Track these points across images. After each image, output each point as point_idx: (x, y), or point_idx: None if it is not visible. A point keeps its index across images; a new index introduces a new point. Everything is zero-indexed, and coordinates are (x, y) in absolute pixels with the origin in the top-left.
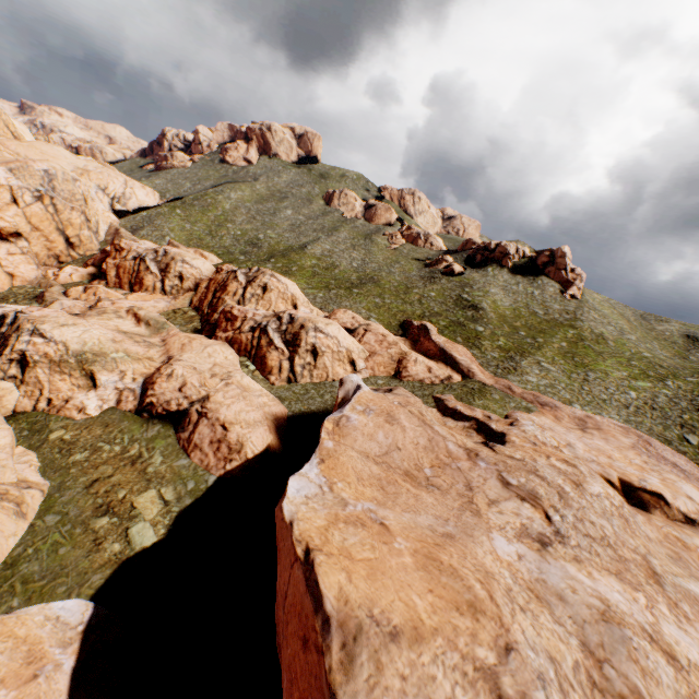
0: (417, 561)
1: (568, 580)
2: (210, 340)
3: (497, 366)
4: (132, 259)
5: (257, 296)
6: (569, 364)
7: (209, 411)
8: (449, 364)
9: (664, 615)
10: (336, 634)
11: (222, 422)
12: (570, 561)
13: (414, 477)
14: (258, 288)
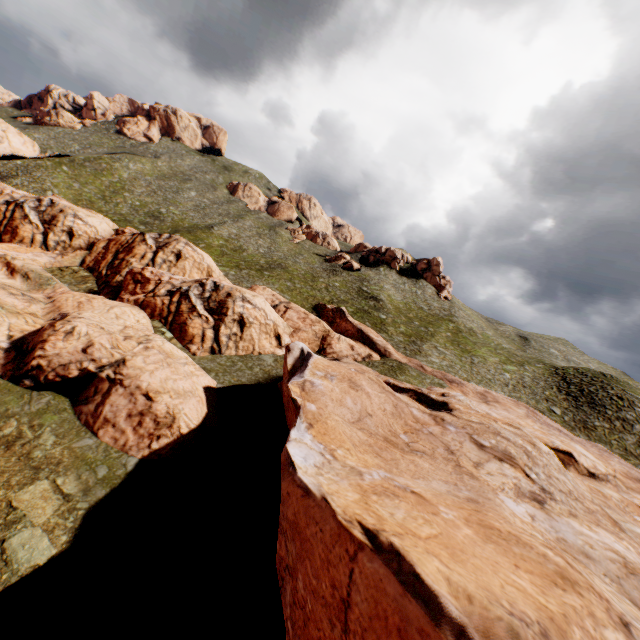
0: (478, 532)
1: (580, 536)
2: (114, 301)
3: (405, 348)
4: (4, 203)
5: (169, 262)
6: (457, 349)
7: (125, 377)
8: (367, 344)
9: None
10: None
11: (144, 390)
12: (569, 517)
13: (395, 444)
14: (171, 255)
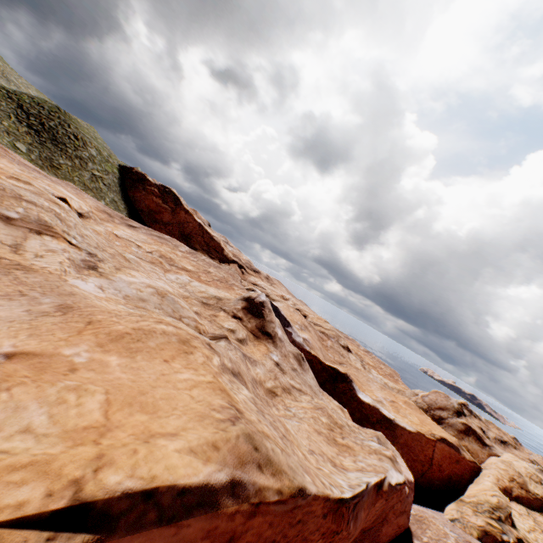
0: (121, 352)
1: (132, 286)
2: None
3: None
4: None
5: None
6: None
7: None
8: None
9: (152, 278)
10: (251, 473)
11: None
12: (118, 272)
13: None
14: None
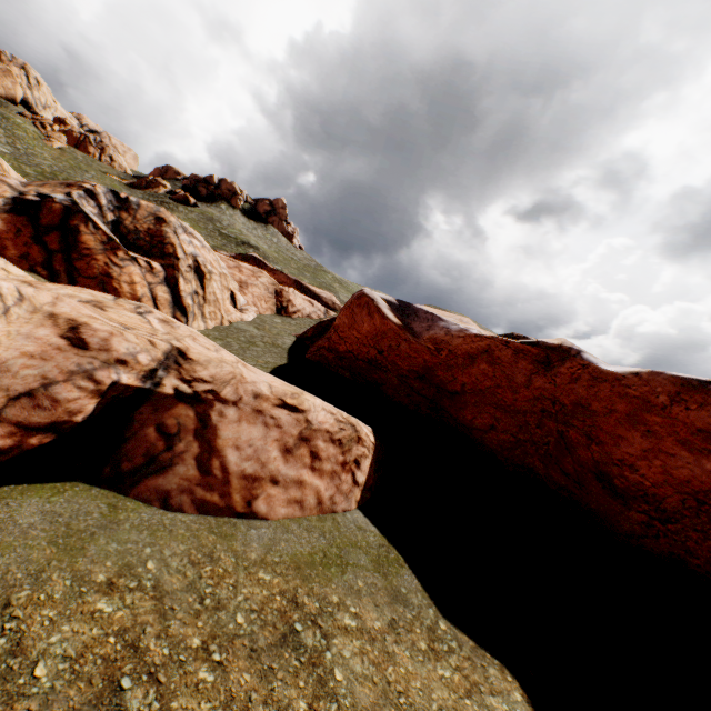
0: None
1: None
2: None
3: None
4: None
5: None
6: None
7: (216, 385)
8: (310, 298)
9: None
10: None
11: (274, 398)
12: None
13: None
14: None
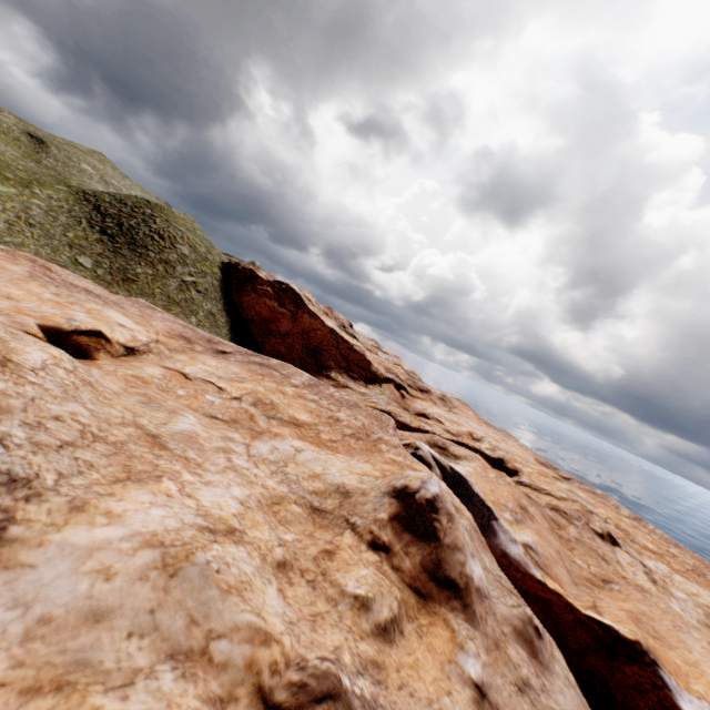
0: None
1: (89, 563)
2: None
3: None
4: None
5: None
6: None
7: None
8: None
9: (194, 484)
10: None
11: None
12: (70, 521)
13: None
14: None
